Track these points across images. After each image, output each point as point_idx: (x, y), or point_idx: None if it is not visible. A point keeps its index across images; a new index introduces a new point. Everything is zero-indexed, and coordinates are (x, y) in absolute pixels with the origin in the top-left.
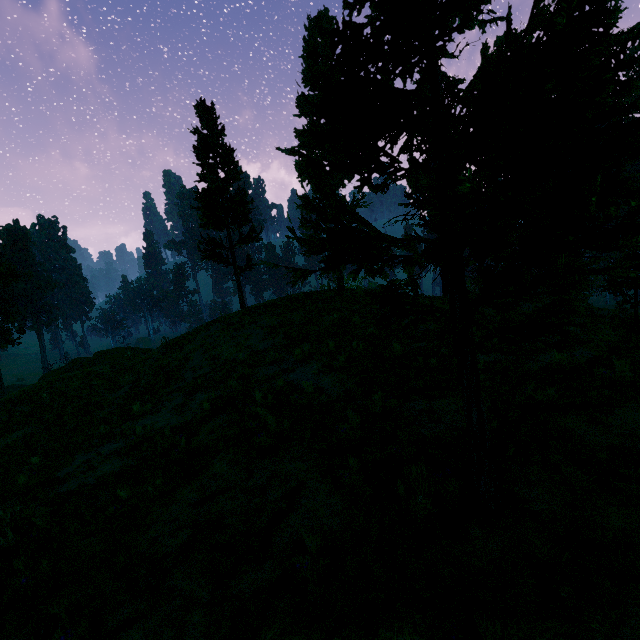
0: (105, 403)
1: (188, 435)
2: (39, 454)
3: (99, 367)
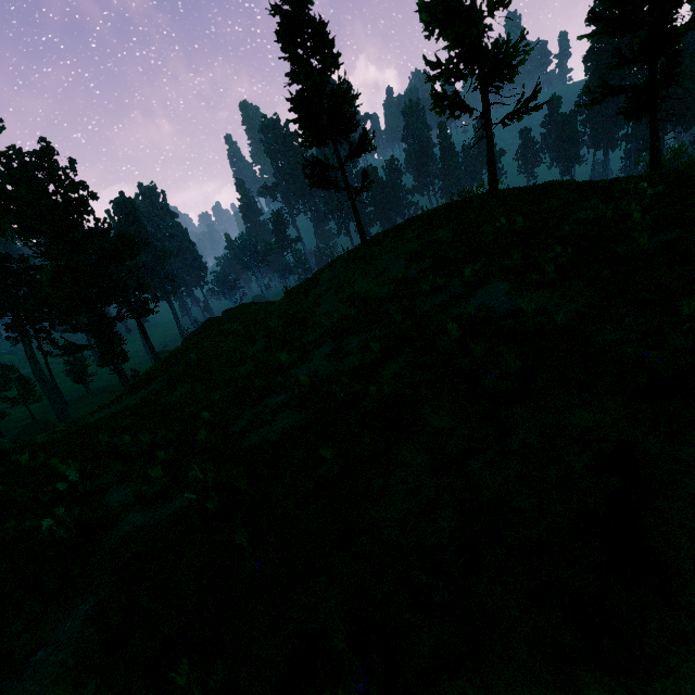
0: (246, 358)
1: (367, 382)
2: (205, 409)
3: (230, 325)
